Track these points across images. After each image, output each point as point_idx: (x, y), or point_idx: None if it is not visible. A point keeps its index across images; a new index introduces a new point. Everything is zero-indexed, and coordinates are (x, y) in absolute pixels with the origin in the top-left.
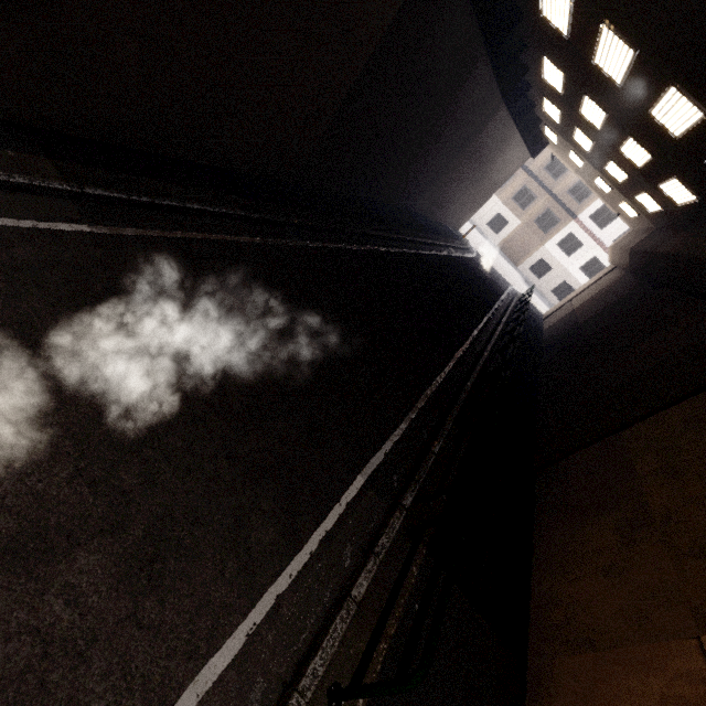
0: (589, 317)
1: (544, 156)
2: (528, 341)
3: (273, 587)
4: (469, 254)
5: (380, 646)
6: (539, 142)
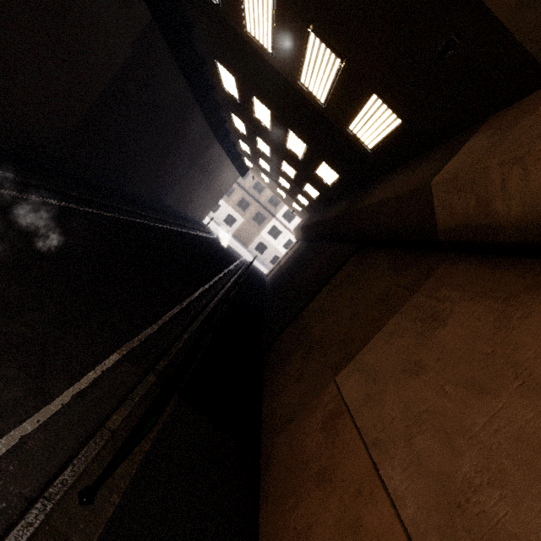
0: (287, 267)
1: (251, 180)
2: (256, 286)
3: (16, 430)
4: (211, 236)
5: (135, 458)
6: (244, 168)
